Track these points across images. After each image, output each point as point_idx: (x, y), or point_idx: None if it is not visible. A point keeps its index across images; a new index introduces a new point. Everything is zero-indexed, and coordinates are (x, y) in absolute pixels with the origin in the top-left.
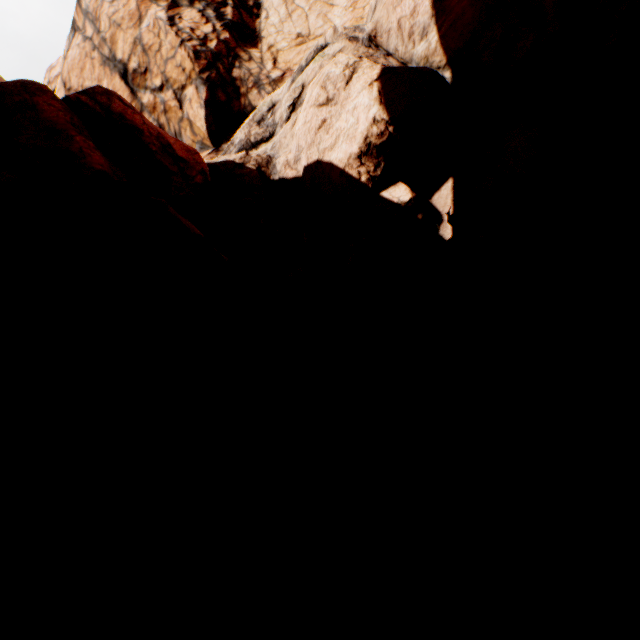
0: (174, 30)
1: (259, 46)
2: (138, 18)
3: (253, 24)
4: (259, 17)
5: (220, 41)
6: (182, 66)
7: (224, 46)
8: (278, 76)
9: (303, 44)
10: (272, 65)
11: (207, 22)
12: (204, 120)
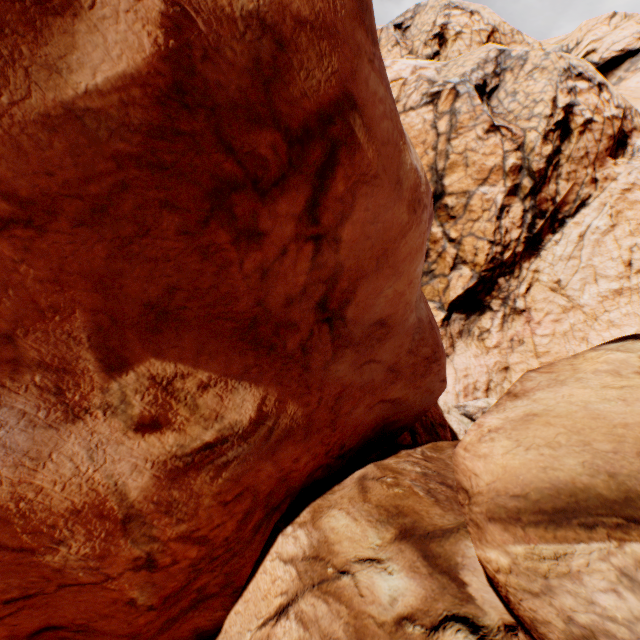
0: (496, 225)
1: (532, 259)
2: (483, 177)
3: (545, 234)
4: (553, 233)
5: (513, 252)
6: (477, 251)
7: (512, 259)
8: (520, 308)
9: (554, 292)
10: (524, 290)
11: (520, 226)
12: (457, 295)
